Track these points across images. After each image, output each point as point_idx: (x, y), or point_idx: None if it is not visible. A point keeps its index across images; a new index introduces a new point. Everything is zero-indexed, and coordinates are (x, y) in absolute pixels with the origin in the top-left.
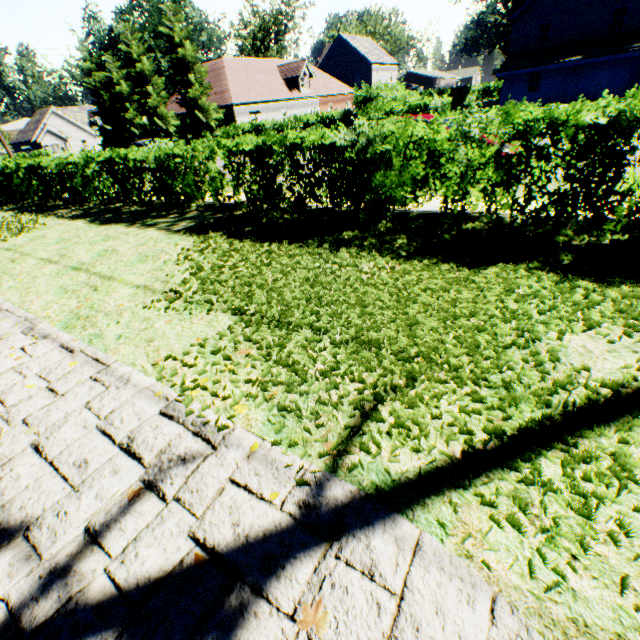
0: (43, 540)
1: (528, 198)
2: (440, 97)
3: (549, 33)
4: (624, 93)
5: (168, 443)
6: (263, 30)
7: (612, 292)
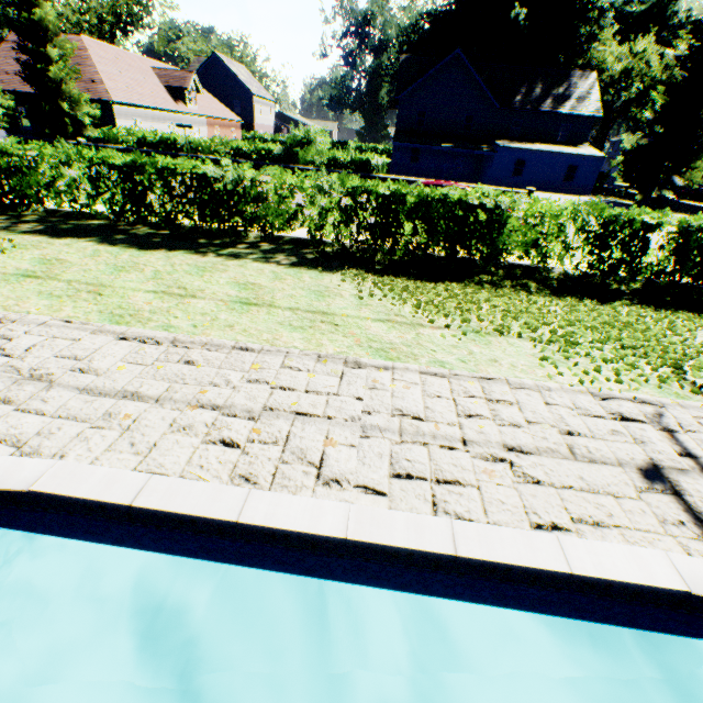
0: (673, 465)
1: (601, 261)
2: (380, 156)
3: (425, 119)
4: (473, 178)
5: (635, 411)
6: (112, 13)
7: (680, 315)
